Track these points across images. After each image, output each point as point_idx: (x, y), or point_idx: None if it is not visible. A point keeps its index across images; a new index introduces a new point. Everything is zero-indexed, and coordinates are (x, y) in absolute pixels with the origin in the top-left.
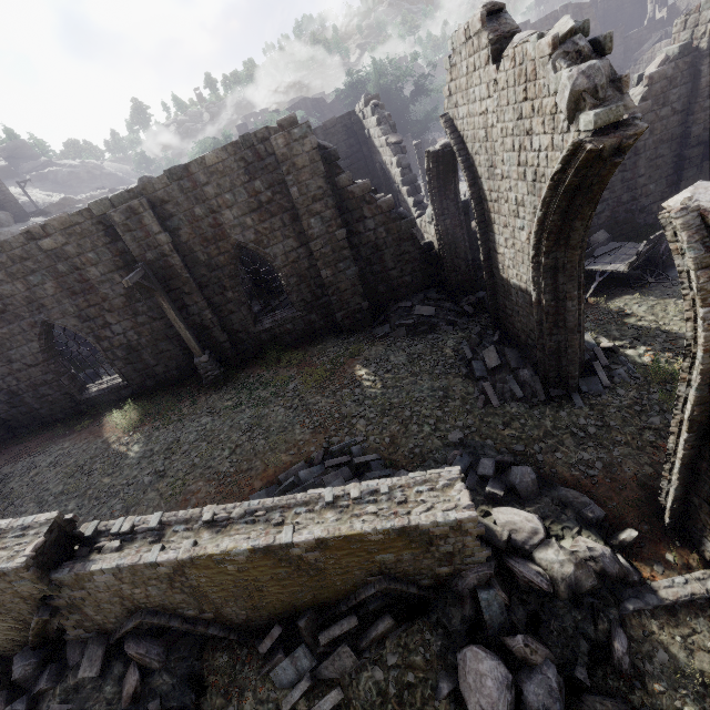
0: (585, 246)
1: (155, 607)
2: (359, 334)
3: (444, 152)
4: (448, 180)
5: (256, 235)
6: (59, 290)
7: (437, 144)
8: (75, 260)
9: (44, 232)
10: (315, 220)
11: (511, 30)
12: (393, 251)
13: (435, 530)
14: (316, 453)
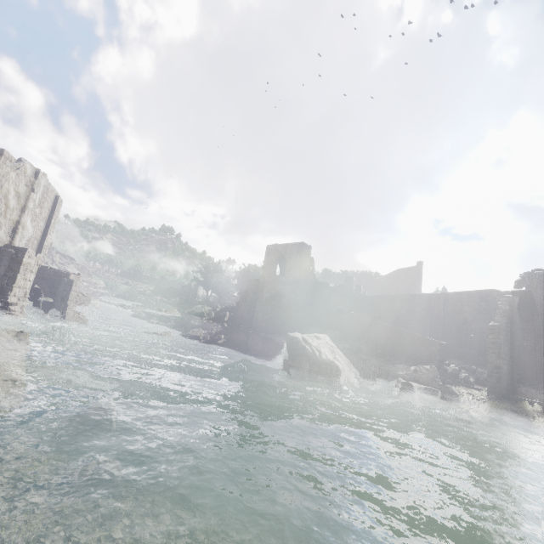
0: (537, 326)
1: (379, 337)
2: None
3: None
4: None
5: (473, 318)
6: (407, 310)
7: None
8: (416, 304)
9: (415, 295)
10: None
11: (539, 274)
12: None
13: (430, 341)
14: None
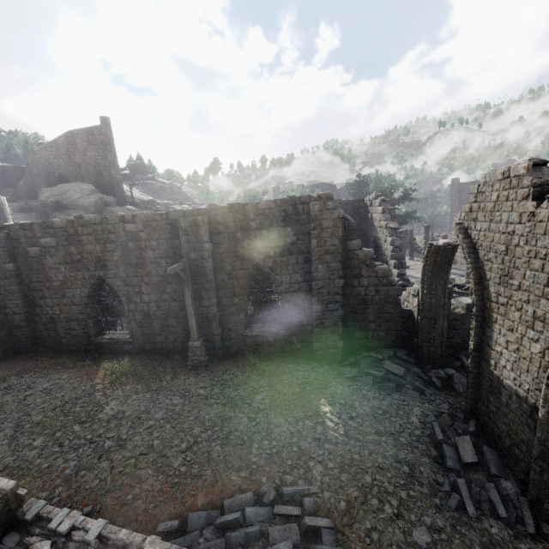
0: None
1: None
2: (328, 367)
3: (446, 248)
4: (443, 269)
5: (273, 264)
6: (121, 258)
7: (441, 241)
8: (142, 242)
9: (132, 219)
10: (322, 266)
11: None
12: (376, 307)
13: None
14: (267, 486)
